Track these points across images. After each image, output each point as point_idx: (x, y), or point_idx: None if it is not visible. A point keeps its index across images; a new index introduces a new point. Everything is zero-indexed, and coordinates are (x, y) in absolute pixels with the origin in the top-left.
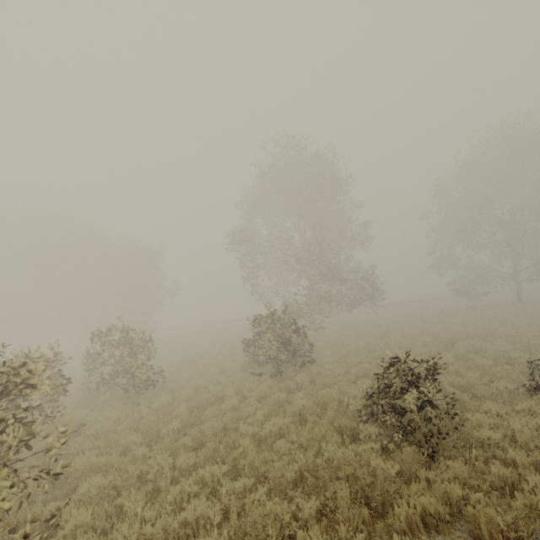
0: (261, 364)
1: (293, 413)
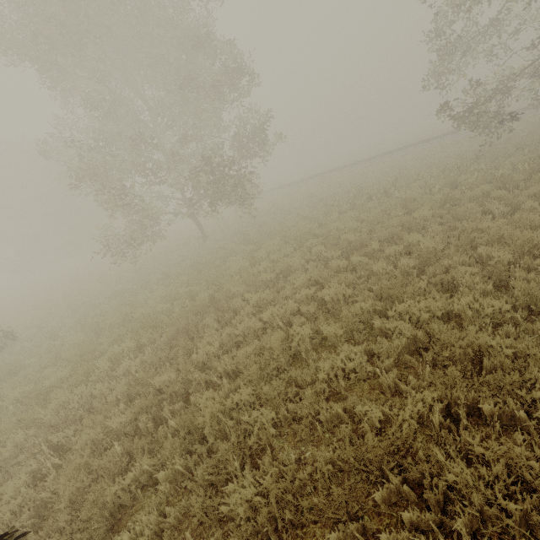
0: None
1: None
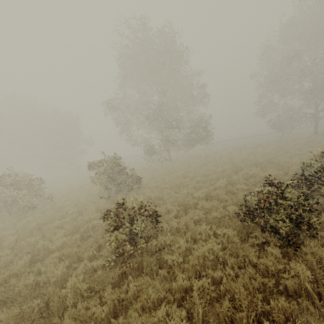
0: (110, 190)
1: (86, 230)
